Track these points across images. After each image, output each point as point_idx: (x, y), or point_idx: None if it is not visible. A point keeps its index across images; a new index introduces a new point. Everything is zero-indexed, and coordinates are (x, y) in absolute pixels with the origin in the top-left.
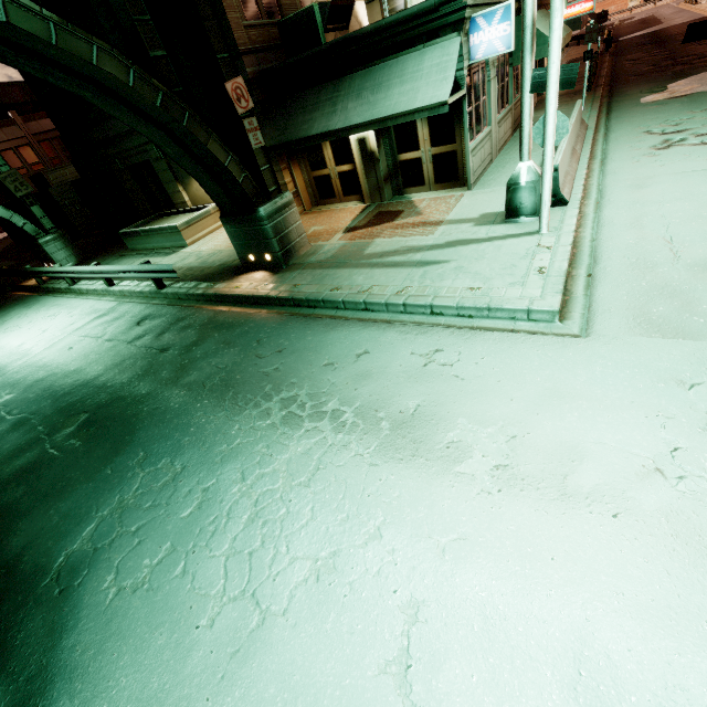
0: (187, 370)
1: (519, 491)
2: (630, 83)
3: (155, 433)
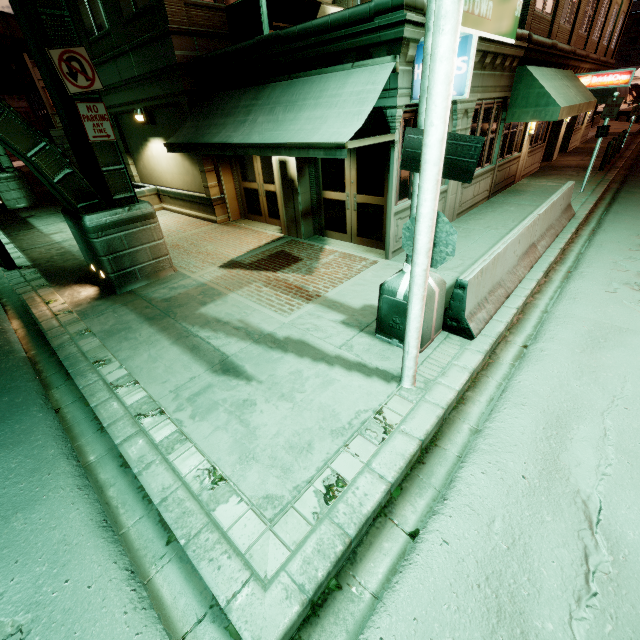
0: None
1: None
2: None
3: None
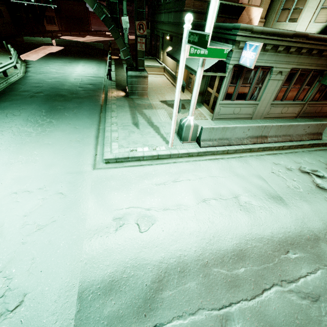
0: (64, 101)
1: (11, 167)
2: None
3: (35, 107)
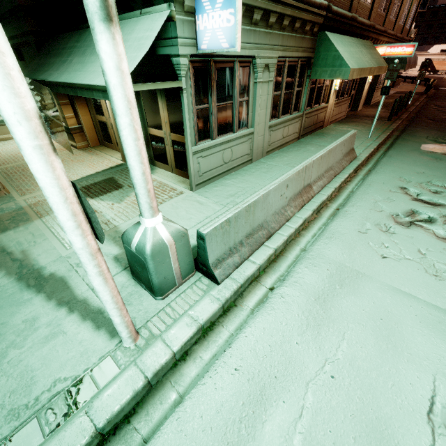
0: None
1: None
2: (424, 125)
3: None
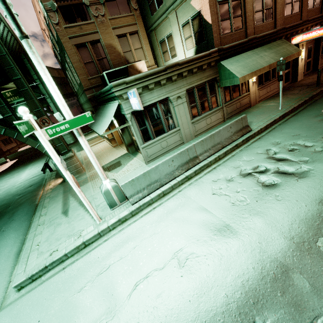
0: None
1: None
2: None
3: None
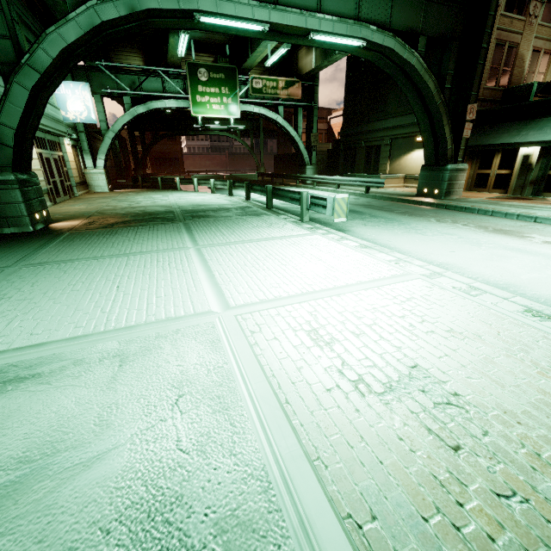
0: (385, 208)
1: None
2: None
3: (372, 214)
